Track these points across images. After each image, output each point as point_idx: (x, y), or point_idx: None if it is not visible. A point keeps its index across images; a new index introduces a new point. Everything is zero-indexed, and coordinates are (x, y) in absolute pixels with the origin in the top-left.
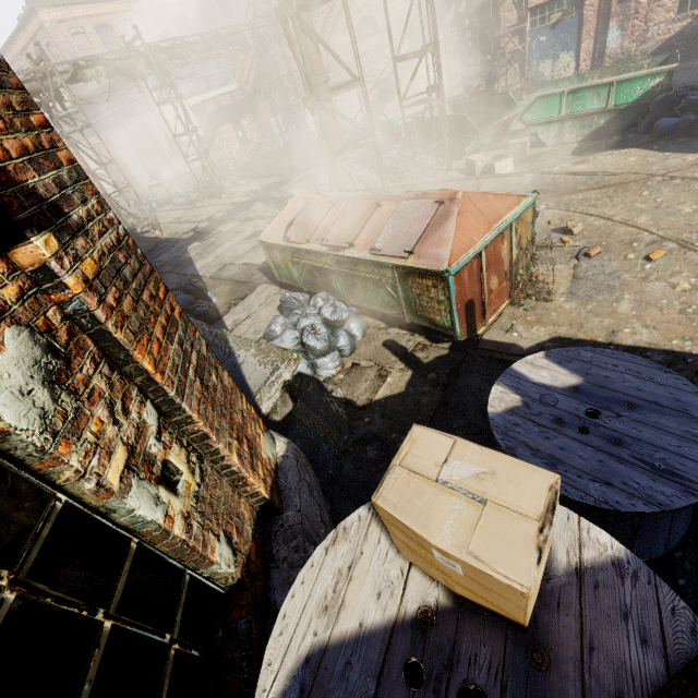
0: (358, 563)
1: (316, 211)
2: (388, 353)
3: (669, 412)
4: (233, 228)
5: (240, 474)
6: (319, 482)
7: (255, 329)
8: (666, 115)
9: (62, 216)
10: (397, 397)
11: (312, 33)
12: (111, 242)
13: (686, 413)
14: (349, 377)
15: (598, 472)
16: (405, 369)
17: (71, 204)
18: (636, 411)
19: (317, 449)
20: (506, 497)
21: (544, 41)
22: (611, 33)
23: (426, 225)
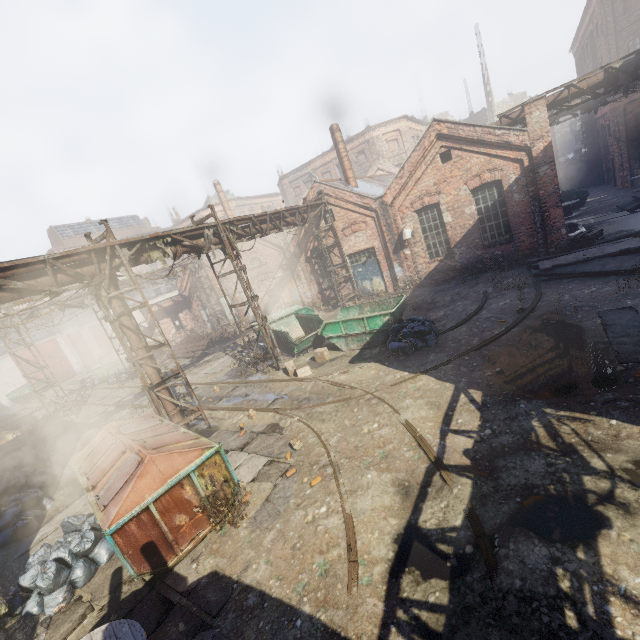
0: None
1: (104, 445)
2: (108, 585)
3: None
4: (125, 415)
5: None
6: None
7: None
8: (396, 338)
9: None
10: None
11: (126, 327)
12: None
13: None
14: (63, 616)
15: None
16: (105, 606)
17: None
18: None
19: None
20: None
21: (361, 271)
22: (396, 268)
23: (126, 481)
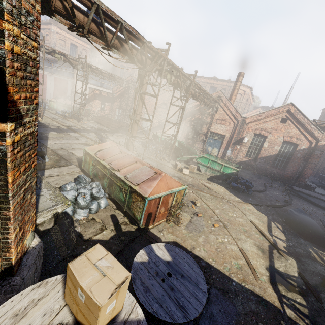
0: (44, 298)
1: (113, 151)
2: (110, 220)
3: (192, 283)
4: (76, 136)
5: (9, 245)
6: (41, 270)
7: (57, 182)
8: (234, 182)
9: (22, 119)
10: (103, 241)
11: (143, 101)
12: (30, 132)
13: (197, 285)
14: (87, 223)
15: (160, 299)
16: (113, 230)
17: (27, 116)
18: (183, 279)
19: (51, 253)
20: (112, 276)
21: (211, 142)
22: (229, 150)
23: (148, 178)
